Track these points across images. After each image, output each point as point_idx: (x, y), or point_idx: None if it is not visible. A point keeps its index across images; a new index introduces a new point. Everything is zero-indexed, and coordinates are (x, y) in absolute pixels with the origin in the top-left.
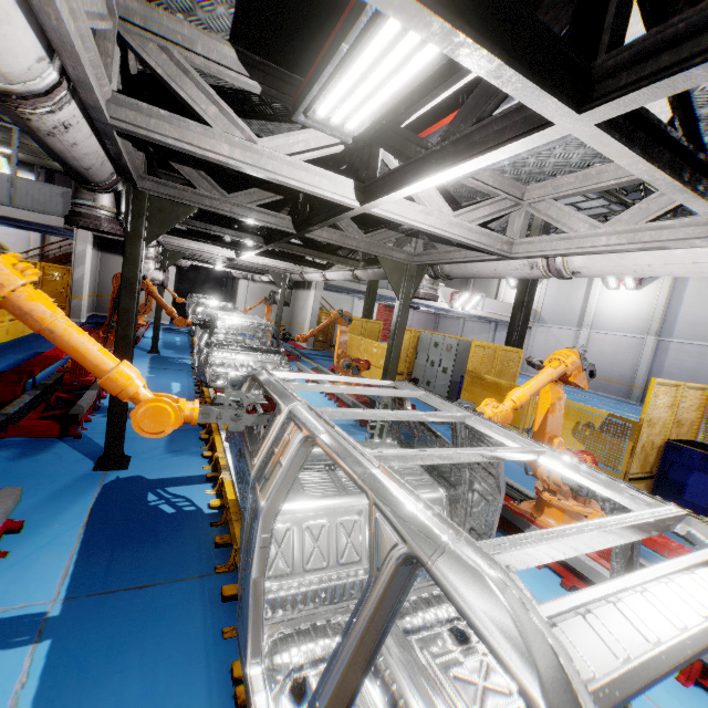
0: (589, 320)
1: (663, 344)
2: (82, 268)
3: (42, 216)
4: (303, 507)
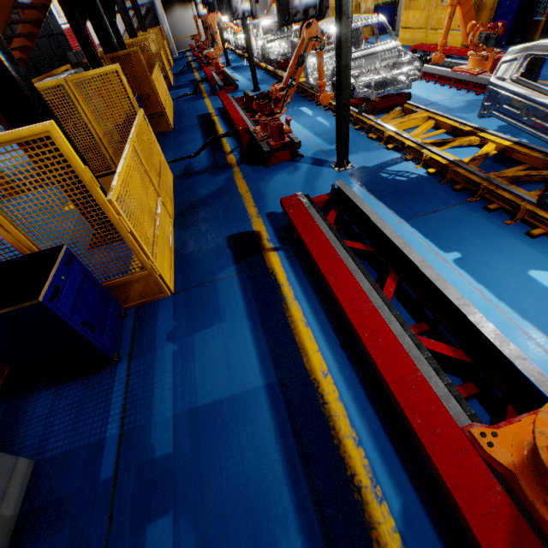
0: None
1: None
2: (165, 25)
3: (139, 2)
4: (259, 43)
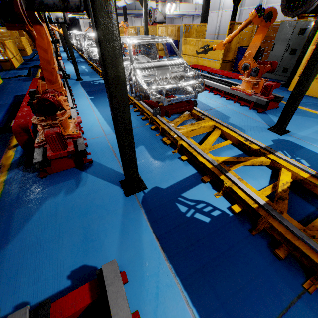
0: (221, 6)
1: (242, 12)
2: None
3: None
4: None
